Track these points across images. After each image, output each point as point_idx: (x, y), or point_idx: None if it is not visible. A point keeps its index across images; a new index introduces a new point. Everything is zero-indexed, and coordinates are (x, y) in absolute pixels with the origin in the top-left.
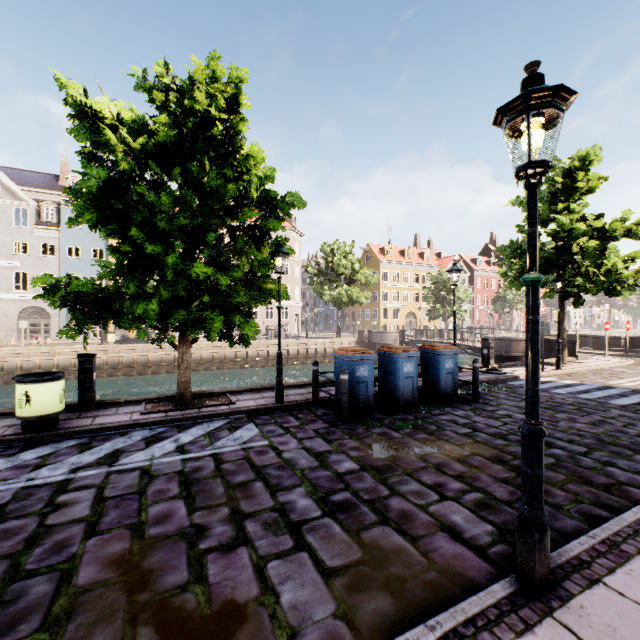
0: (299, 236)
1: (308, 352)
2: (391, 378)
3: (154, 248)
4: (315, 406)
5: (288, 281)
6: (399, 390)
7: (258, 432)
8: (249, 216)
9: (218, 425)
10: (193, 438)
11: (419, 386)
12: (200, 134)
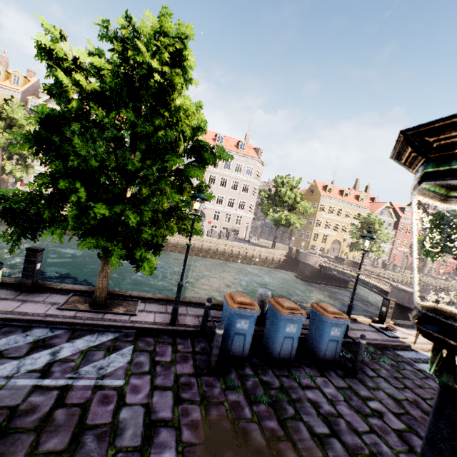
0: (262, 166)
1: (246, 255)
2: (272, 333)
3: (67, 183)
4: (200, 336)
5: (246, 198)
6: (277, 347)
7: (127, 362)
8: (173, 162)
9: (104, 340)
10: (70, 354)
11: (306, 334)
12: (145, 83)
